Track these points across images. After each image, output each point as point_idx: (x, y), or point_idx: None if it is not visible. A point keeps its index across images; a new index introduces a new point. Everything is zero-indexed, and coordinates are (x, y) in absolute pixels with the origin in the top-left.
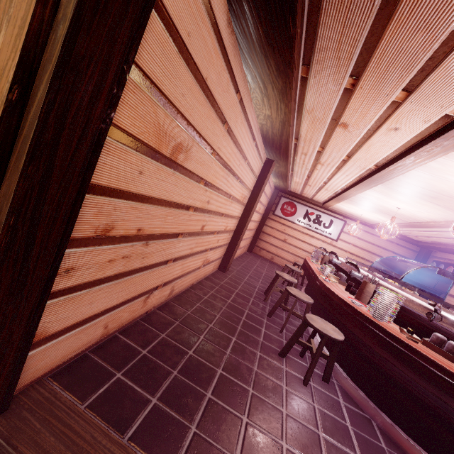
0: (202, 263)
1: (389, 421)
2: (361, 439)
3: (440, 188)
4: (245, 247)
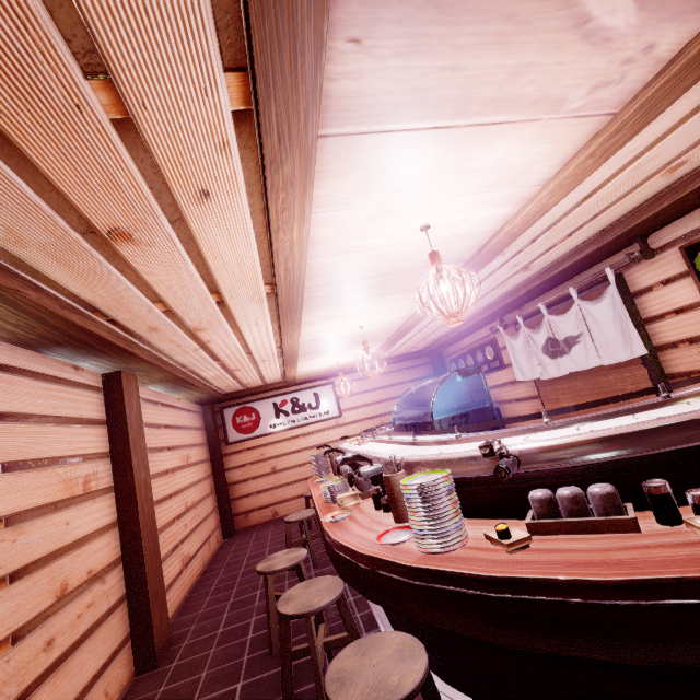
0: None
1: None
2: None
3: (370, 267)
4: (213, 538)
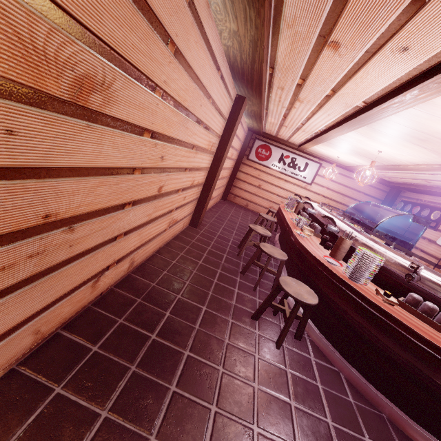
0: (168, 225)
1: (356, 374)
2: (330, 398)
3: (435, 129)
4: (219, 196)
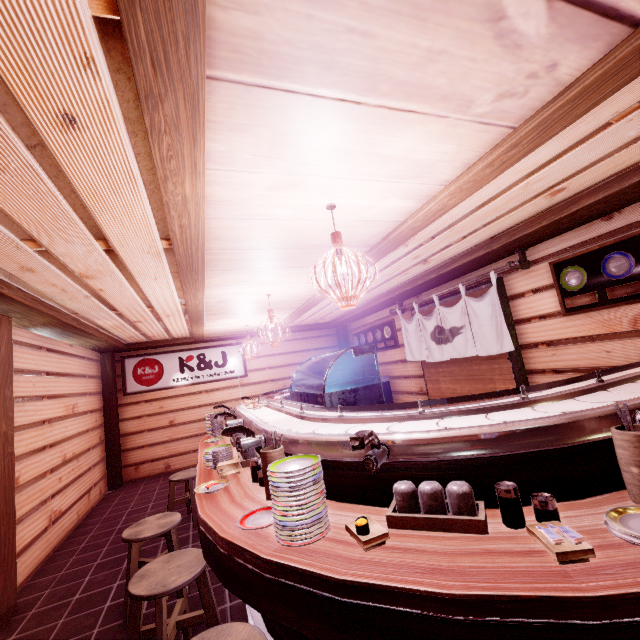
0: None
1: None
2: None
3: (276, 238)
4: (95, 491)
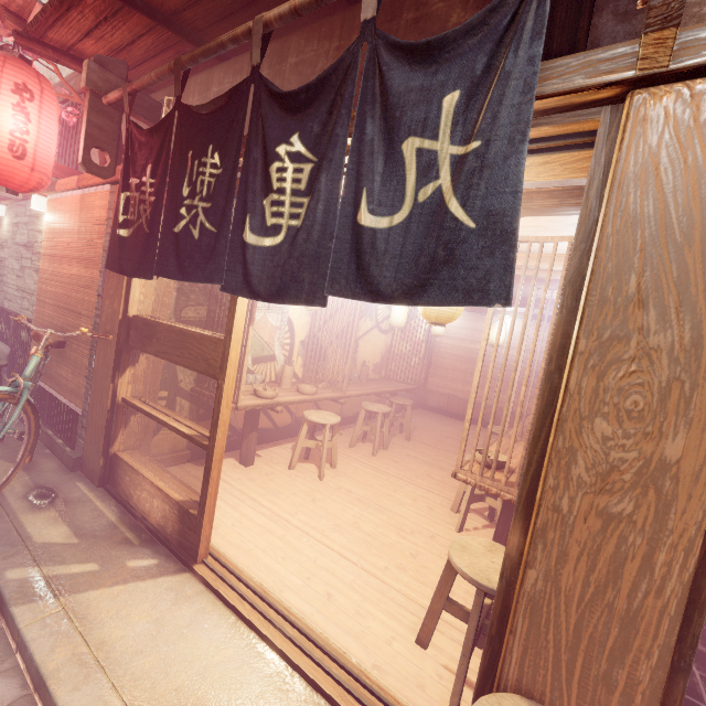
0: None
1: None
2: None
3: None
4: None
